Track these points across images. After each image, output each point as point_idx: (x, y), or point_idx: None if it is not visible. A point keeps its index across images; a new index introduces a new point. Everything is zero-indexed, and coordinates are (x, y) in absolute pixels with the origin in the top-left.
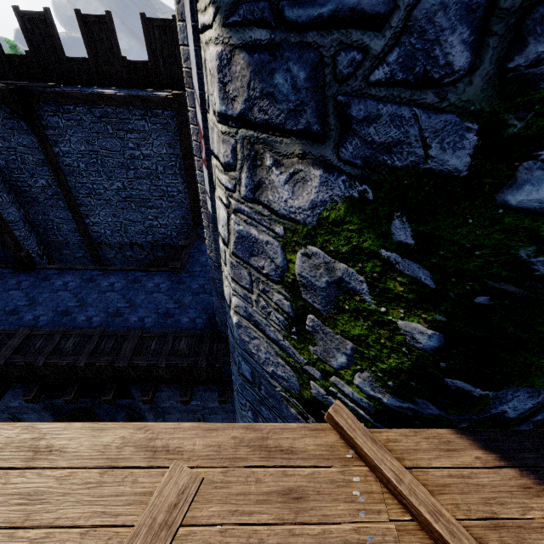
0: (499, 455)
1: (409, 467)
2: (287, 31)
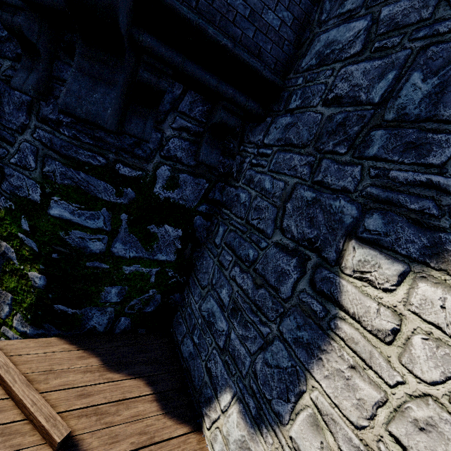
0: (78, 345)
1: (12, 356)
2: None
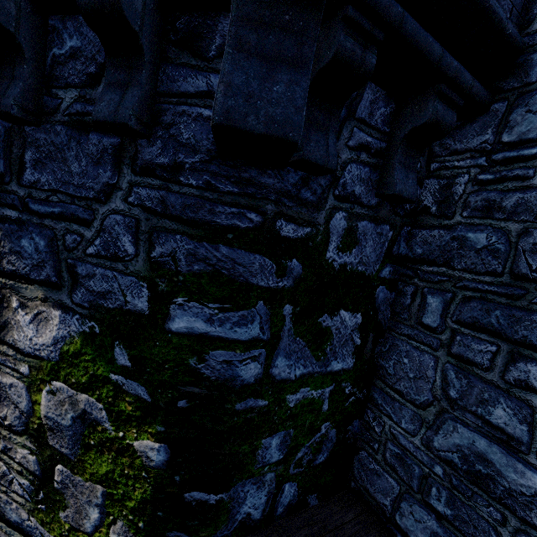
0: None
1: None
2: (31, 215)
